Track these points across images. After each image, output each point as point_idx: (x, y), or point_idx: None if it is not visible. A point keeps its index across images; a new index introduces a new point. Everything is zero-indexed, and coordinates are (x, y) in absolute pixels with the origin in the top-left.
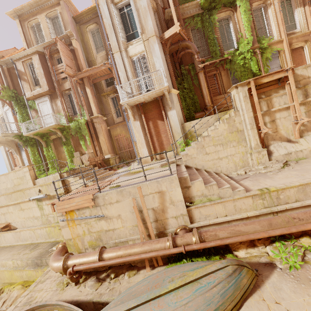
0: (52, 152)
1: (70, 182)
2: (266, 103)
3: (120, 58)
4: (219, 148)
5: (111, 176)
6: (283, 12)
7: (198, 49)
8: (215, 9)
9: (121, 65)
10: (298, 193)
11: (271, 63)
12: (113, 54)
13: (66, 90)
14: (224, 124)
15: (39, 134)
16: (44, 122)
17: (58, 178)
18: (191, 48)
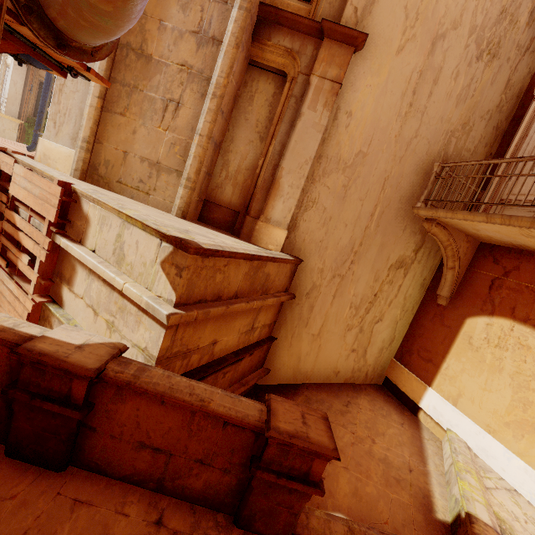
0: None
1: None
2: None
3: None
4: None
5: None
6: None
7: None
8: None
9: None
10: None
11: None
12: None
13: None
14: None
15: None
16: None
17: None
18: None
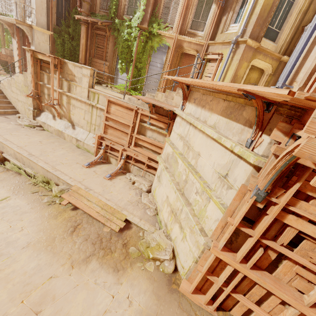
0: None
1: None
2: (47, 78)
3: None
4: (19, 93)
5: None
6: (201, 0)
7: None
8: None
9: None
10: None
11: (158, 56)
12: None
13: None
14: (22, 76)
15: None
16: None
17: None
18: None
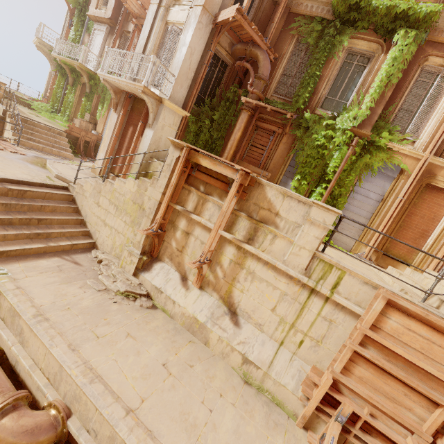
0: (74, 96)
1: (7, 126)
2: (197, 201)
3: (153, 14)
4: (112, 210)
5: (50, 155)
6: None
7: (284, 77)
8: (355, 26)
9: (148, 26)
10: (9, 313)
11: (373, 180)
12: (151, 4)
13: (129, 33)
14: (134, 183)
15: (68, 64)
16: (74, 53)
17: (1, 113)
18: (260, 65)
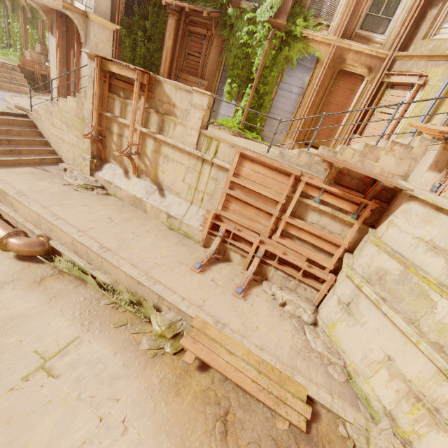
0: (18, 25)
1: None
2: (121, 107)
3: None
4: (65, 128)
5: (10, 92)
6: None
7: None
8: None
9: None
10: (2, 195)
11: (295, 73)
12: None
13: None
14: (73, 100)
15: None
16: None
17: None
18: None
